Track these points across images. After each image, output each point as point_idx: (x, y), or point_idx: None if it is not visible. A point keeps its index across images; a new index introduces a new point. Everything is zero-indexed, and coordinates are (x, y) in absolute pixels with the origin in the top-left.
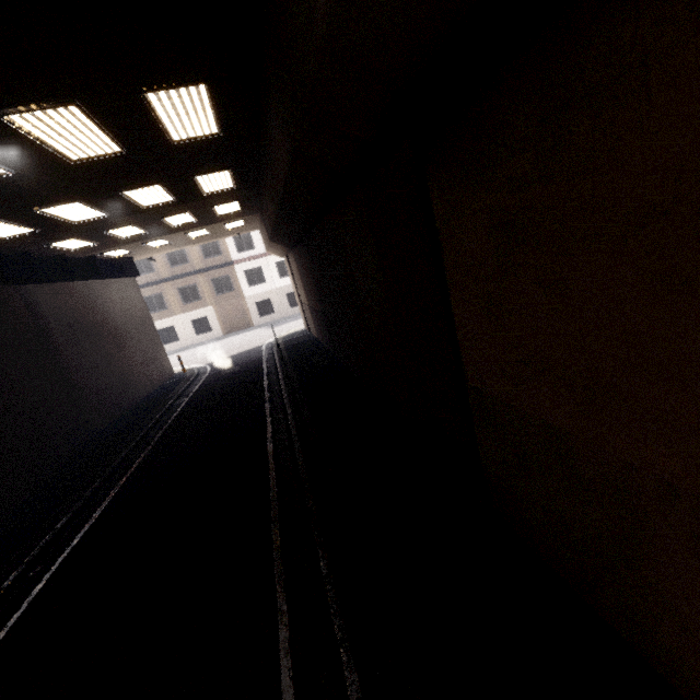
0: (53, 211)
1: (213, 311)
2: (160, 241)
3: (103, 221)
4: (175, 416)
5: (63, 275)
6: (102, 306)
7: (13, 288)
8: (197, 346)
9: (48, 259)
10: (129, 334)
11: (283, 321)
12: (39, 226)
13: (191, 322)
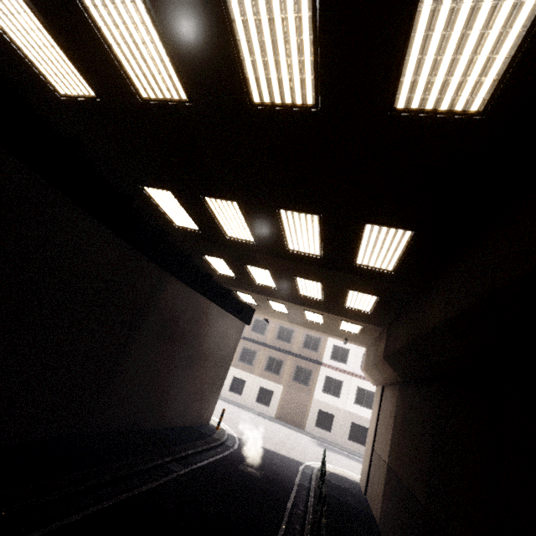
0: (215, 207)
1: (281, 391)
2: (281, 305)
3: (250, 250)
4: (145, 488)
5: (201, 287)
6: (205, 326)
7: (159, 269)
8: (249, 410)
9: (202, 273)
10: (205, 361)
11: (335, 447)
12: (203, 227)
13: (260, 387)
